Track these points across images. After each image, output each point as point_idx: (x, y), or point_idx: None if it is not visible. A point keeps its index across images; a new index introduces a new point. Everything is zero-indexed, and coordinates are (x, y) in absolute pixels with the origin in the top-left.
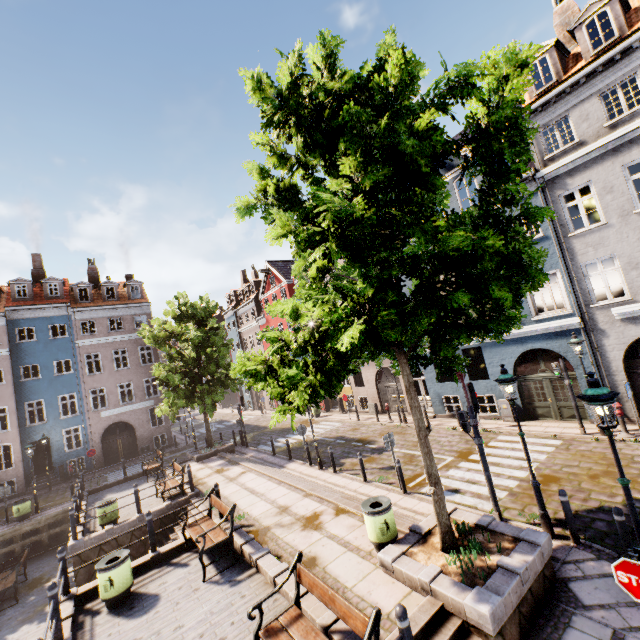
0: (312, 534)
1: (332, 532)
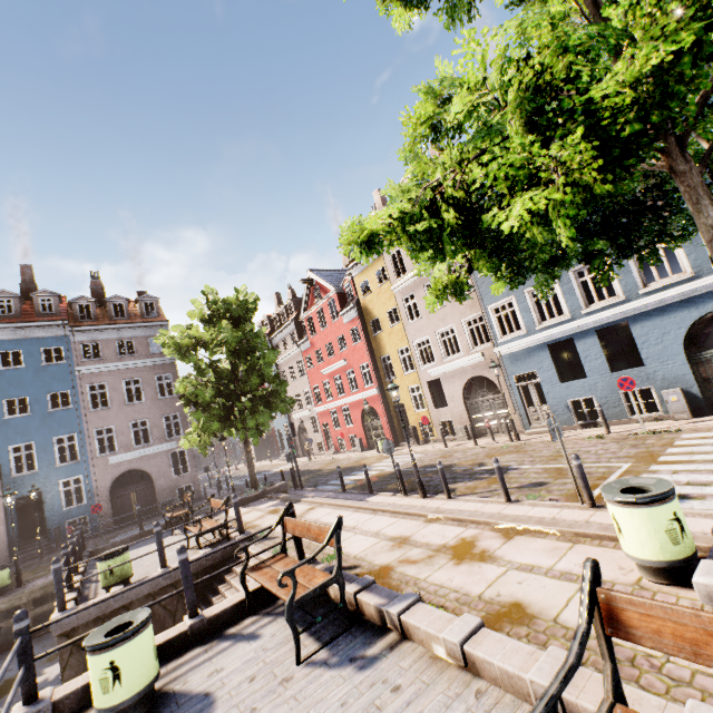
0: (481, 568)
1: (520, 561)
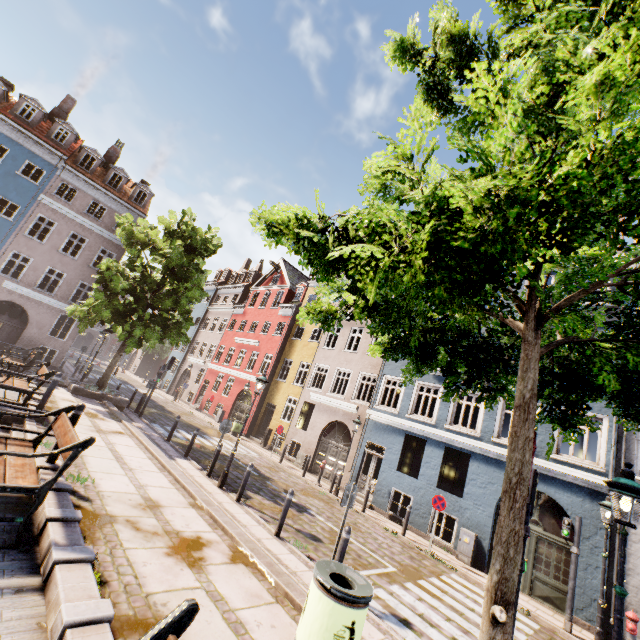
0: (182, 571)
1: (218, 587)
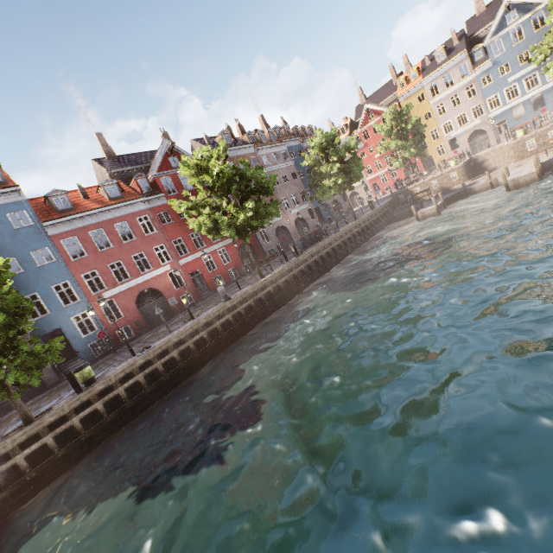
0: None
1: None
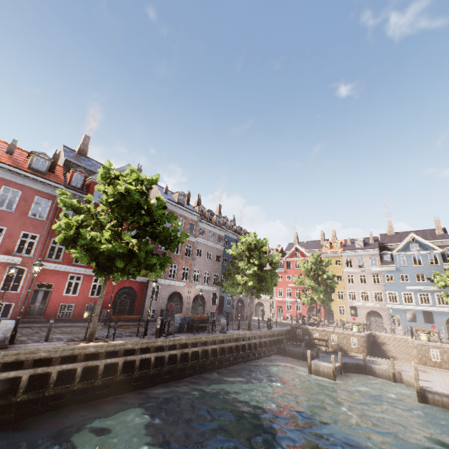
0: None
1: None
